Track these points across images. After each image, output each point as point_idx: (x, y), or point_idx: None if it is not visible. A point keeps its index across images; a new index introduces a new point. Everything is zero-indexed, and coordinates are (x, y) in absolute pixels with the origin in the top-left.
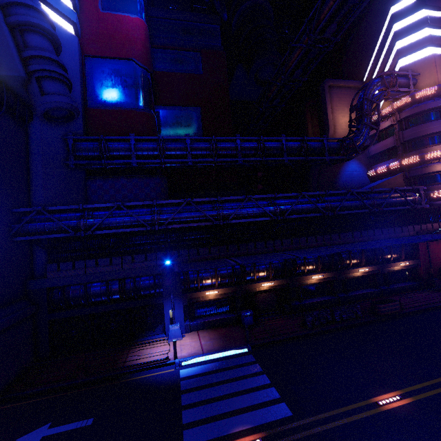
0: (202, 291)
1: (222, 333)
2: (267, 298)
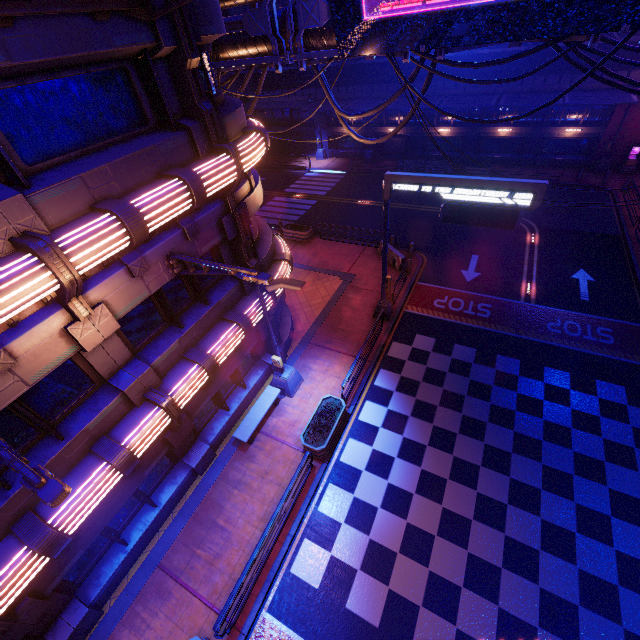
0: (341, 128)
1: (347, 162)
2: (396, 144)
